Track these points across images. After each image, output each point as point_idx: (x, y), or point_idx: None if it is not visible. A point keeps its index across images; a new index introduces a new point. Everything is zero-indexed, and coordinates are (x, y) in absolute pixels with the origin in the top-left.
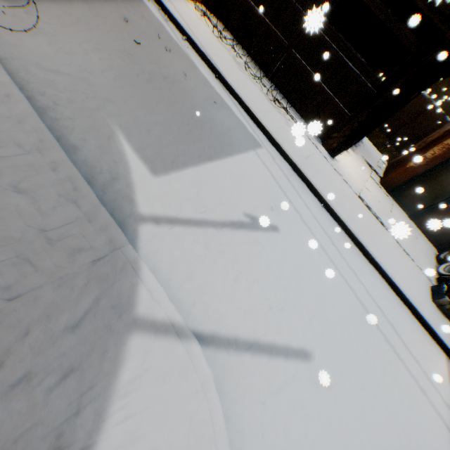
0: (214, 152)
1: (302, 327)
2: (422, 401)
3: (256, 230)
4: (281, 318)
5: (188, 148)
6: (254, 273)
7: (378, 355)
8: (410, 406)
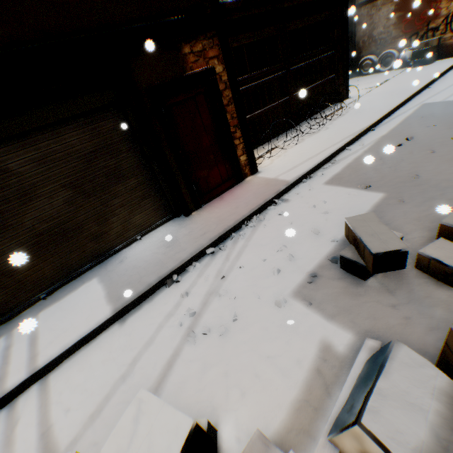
0: None
1: None
2: None
3: None
4: None
5: None
6: None
7: None
8: None
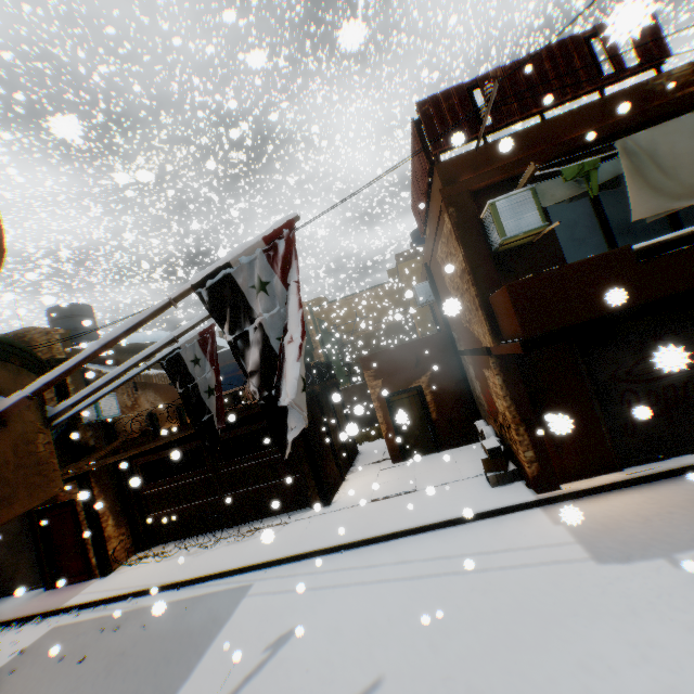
0: (202, 646)
1: (360, 667)
2: (528, 572)
3: (276, 651)
4: (333, 686)
5: (172, 674)
6: (288, 686)
7: (458, 593)
8: (516, 591)
